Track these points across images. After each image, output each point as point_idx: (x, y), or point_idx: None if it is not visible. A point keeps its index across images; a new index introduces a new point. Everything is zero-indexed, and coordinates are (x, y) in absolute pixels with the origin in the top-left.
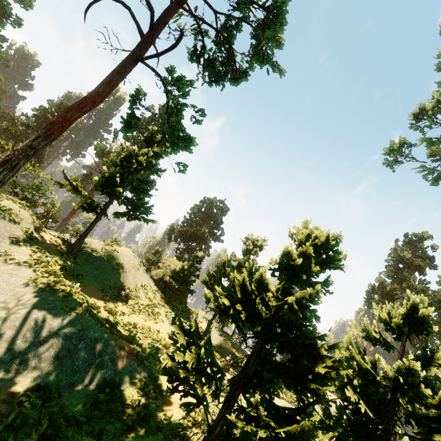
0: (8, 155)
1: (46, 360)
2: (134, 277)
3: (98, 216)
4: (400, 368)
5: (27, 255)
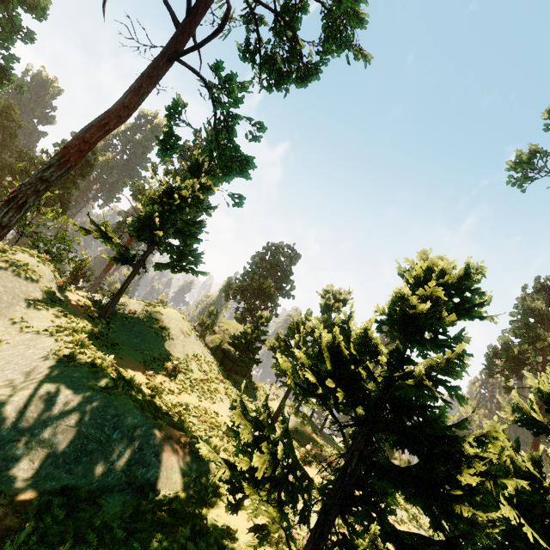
0: (13, 191)
1: (71, 455)
2: (183, 345)
3: (134, 269)
4: None
5: (49, 321)
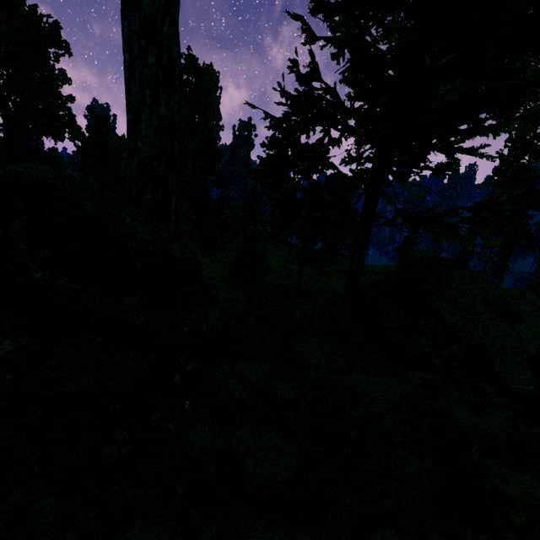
0: None
1: None
2: None
3: None
4: None
5: None
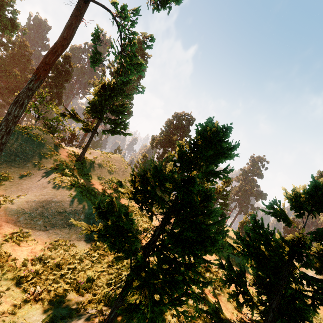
0: (16, 97)
1: (62, 225)
2: (123, 174)
3: (92, 134)
4: (291, 241)
5: (51, 163)
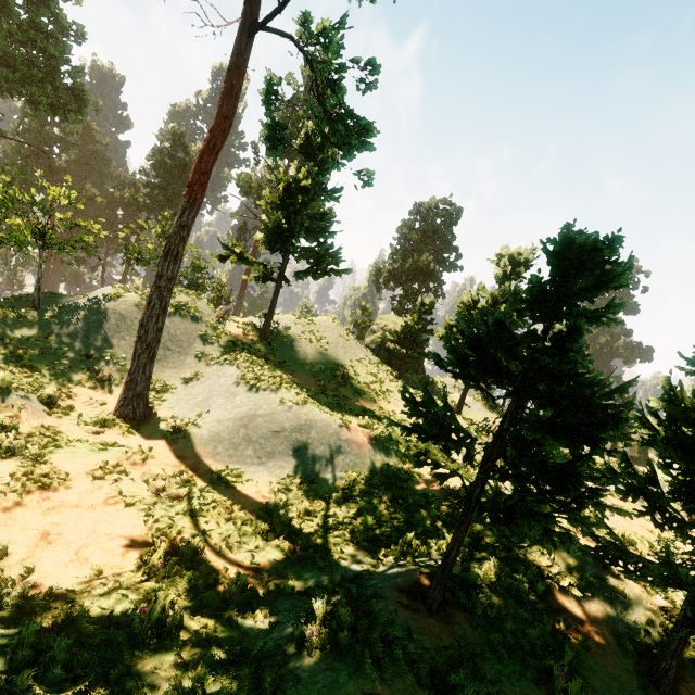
0: (166, 245)
1: (285, 452)
2: (344, 352)
3: (277, 285)
4: None
5: (224, 352)
